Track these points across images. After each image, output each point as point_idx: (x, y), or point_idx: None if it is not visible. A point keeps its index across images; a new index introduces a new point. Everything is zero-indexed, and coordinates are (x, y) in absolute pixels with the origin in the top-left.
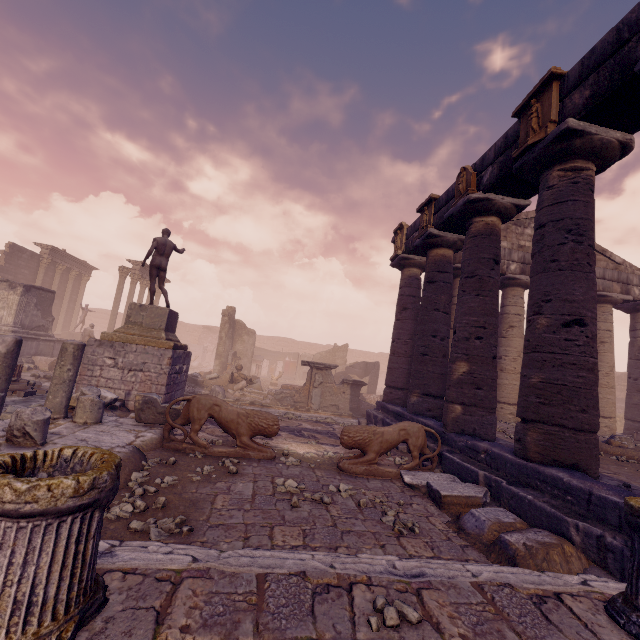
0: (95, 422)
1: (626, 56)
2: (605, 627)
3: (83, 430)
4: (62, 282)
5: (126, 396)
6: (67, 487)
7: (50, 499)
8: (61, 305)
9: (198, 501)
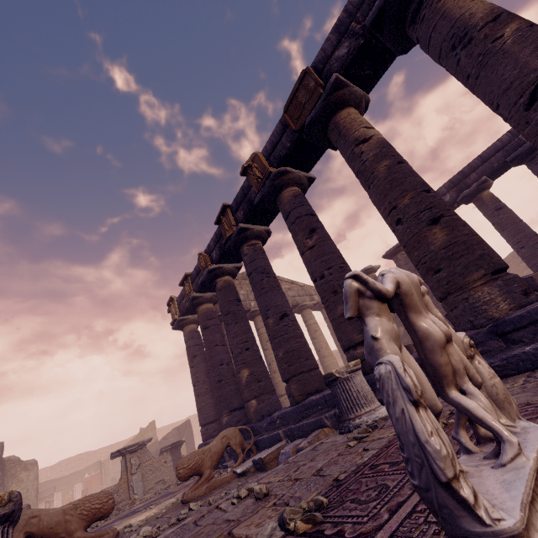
0: None
1: (250, 199)
2: (338, 437)
3: None
4: None
5: None
6: None
7: None
8: None
9: None
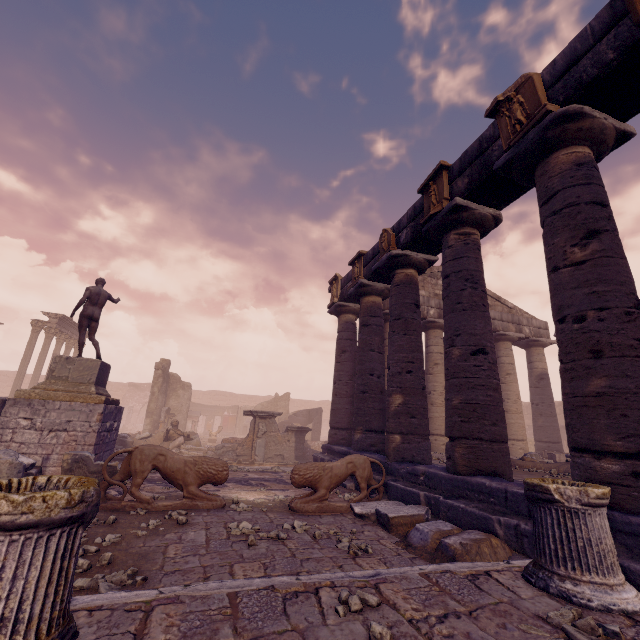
0: None
1: (487, 159)
2: (522, 587)
3: None
4: None
5: (43, 462)
6: (61, 498)
7: (45, 510)
8: None
9: (148, 553)
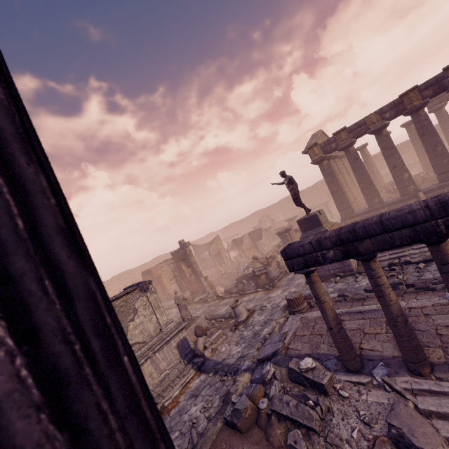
0: None
1: (442, 85)
2: None
3: None
4: None
5: None
6: None
7: None
8: None
9: None
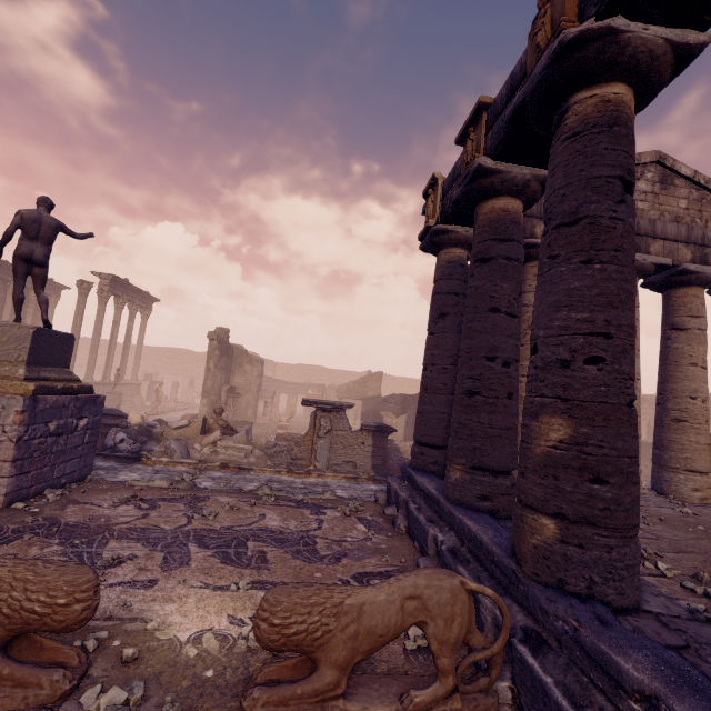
0: None
1: None
2: None
3: None
4: None
5: None
6: None
7: None
8: None
9: None
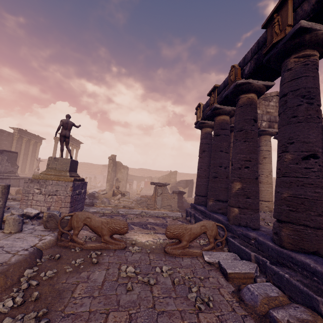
0: (17, 231)
1: None
2: None
3: (6, 238)
4: (26, 147)
5: (48, 210)
6: None
7: None
8: (27, 159)
9: (63, 291)
